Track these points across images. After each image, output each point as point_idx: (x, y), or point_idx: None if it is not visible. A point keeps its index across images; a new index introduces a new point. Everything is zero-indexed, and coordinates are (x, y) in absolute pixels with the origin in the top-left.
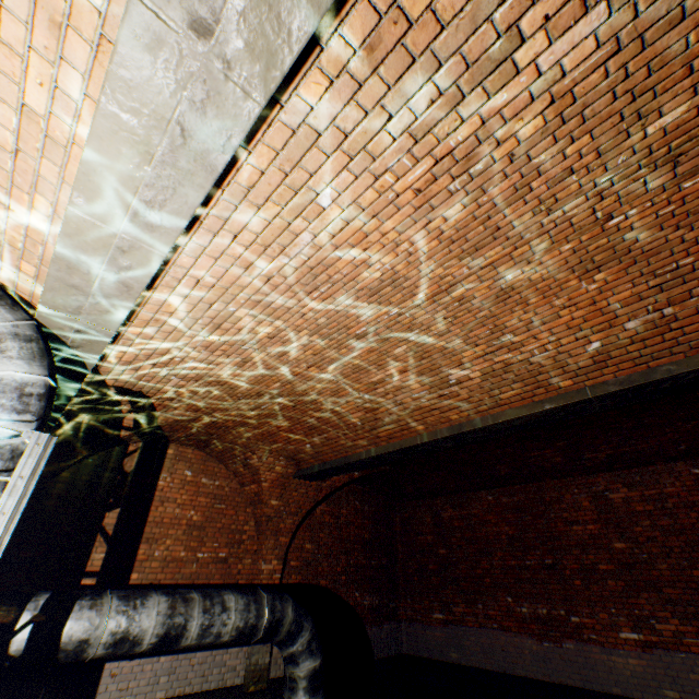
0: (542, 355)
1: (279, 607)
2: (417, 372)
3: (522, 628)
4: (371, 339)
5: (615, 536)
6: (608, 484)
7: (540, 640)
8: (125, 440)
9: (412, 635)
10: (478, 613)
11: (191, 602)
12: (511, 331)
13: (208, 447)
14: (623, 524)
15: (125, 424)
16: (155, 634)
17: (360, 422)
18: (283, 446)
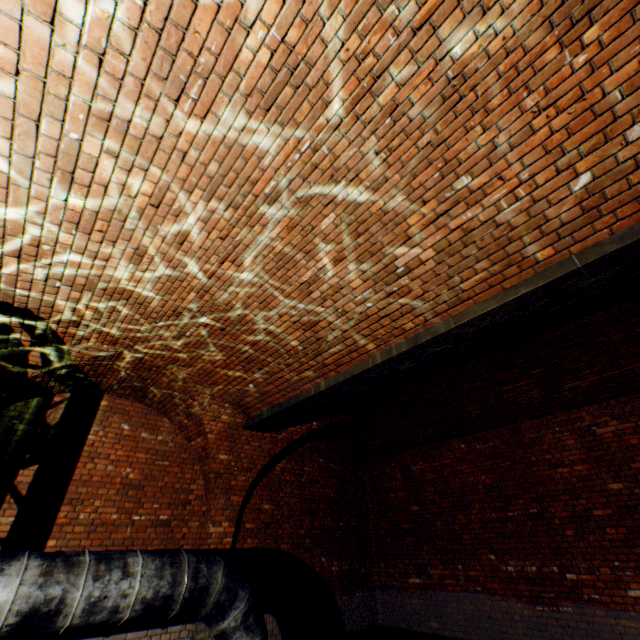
0: (511, 209)
1: (204, 572)
2: (356, 261)
3: (510, 590)
4: (287, 203)
5: (609, 476)
6: (595, 418)
7: (531, 604)
8: (42, 387)
9: (387, 603)
10: (459, 575)
11: (77, 567)
12: (468, 170)
13: (147, 397)
14: (617, 462)
15: (31, 362)
16: (15, 611)
17: (302, 346)
18: (225, 389)
